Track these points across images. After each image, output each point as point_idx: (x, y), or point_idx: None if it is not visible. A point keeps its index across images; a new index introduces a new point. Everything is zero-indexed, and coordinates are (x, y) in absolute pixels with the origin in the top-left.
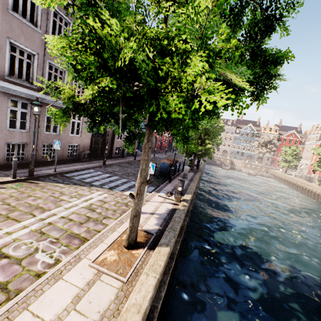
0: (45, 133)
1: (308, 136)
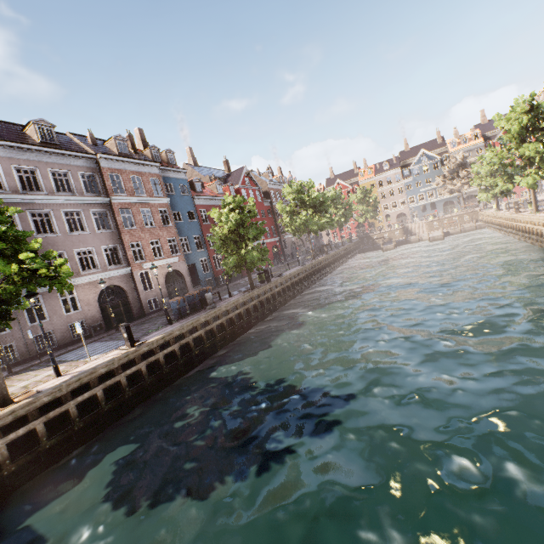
0: (31, 325)
1: None
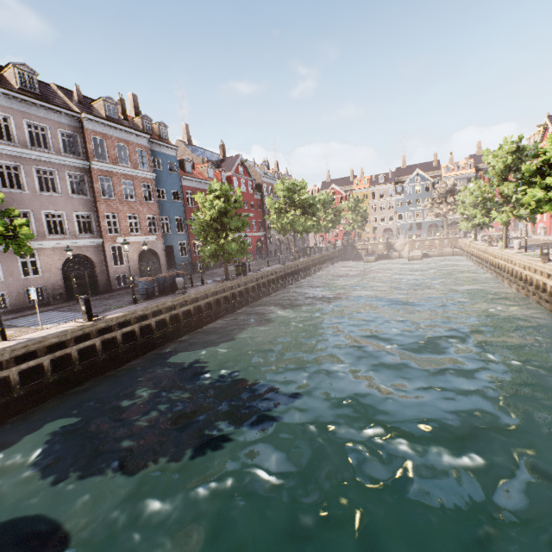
0: None
1: None
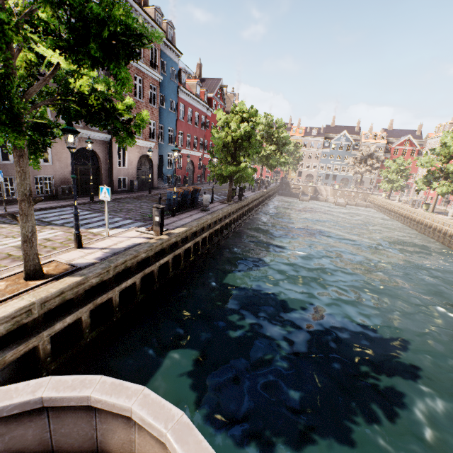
0: None
1: (427, 142)
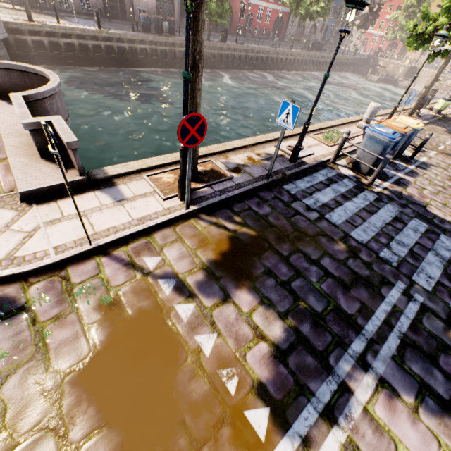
0: None
1: None
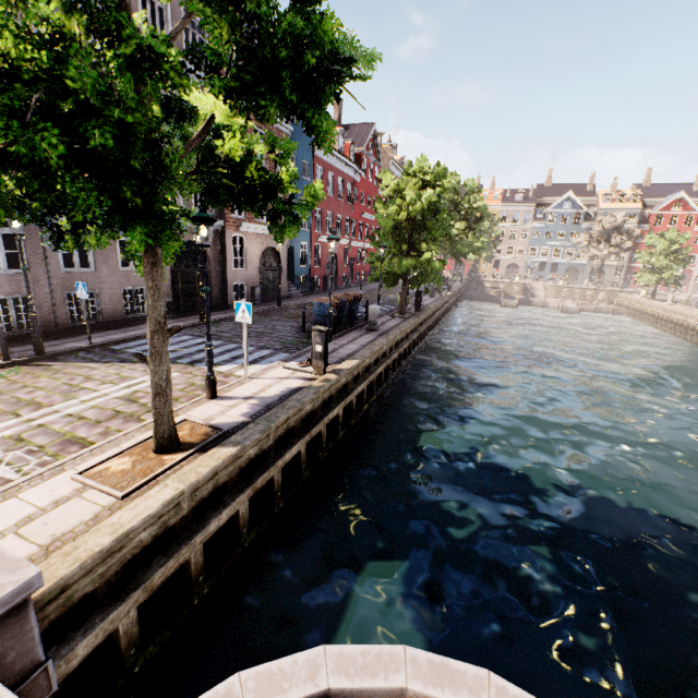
0: (64, 271)
1: None
